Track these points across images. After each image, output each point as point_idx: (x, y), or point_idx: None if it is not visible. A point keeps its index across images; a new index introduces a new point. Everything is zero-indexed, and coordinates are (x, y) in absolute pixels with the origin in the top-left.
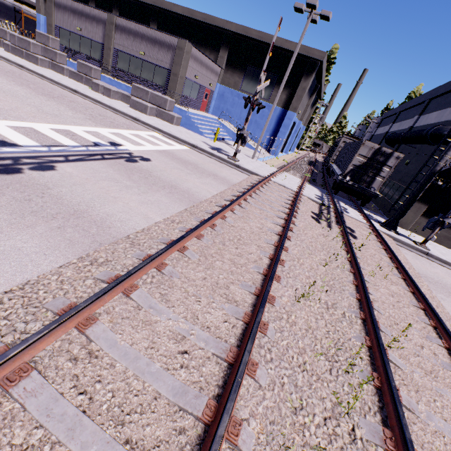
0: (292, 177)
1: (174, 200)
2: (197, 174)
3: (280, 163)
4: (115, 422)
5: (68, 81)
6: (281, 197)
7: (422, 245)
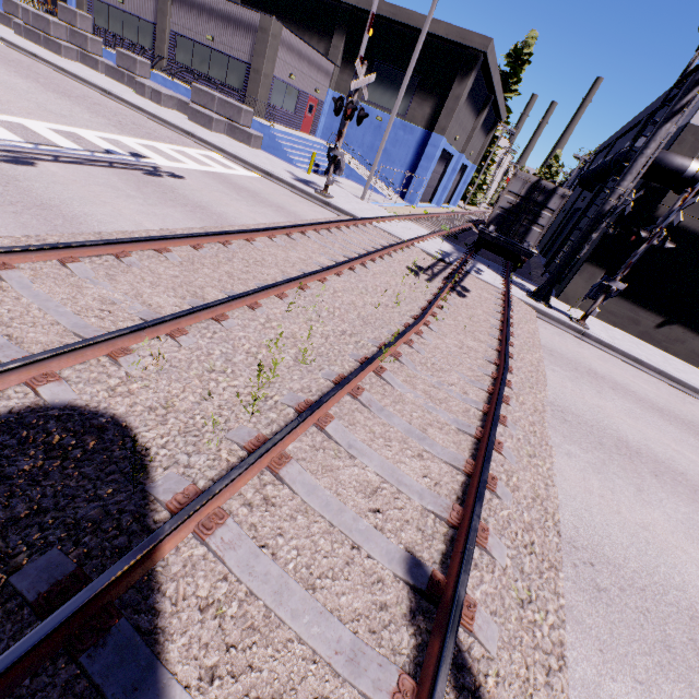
0: (416, 228)
1: (192, 218)
2: (251, 202)
3: (413, 213)
4: (2, 325)
5: (101, 79)
6: (372, 242)
7: (579, 322)
